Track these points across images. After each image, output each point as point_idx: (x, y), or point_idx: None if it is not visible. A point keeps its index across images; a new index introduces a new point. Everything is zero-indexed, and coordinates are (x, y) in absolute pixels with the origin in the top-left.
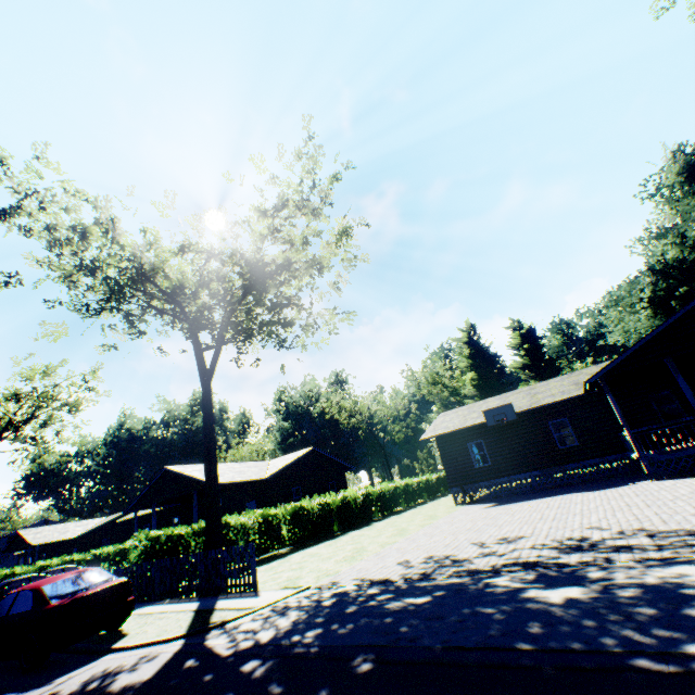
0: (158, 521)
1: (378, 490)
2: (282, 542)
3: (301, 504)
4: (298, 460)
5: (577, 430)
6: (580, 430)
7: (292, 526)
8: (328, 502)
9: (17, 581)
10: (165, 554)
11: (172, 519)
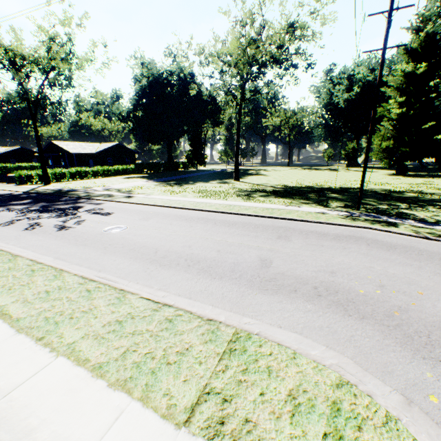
0: None
1: None
2: None
3: None
4: (14, 151)
5: (65, 162)
6: (65, 162)
7: None
8: (8, 166)
9: None
10: None
11: None
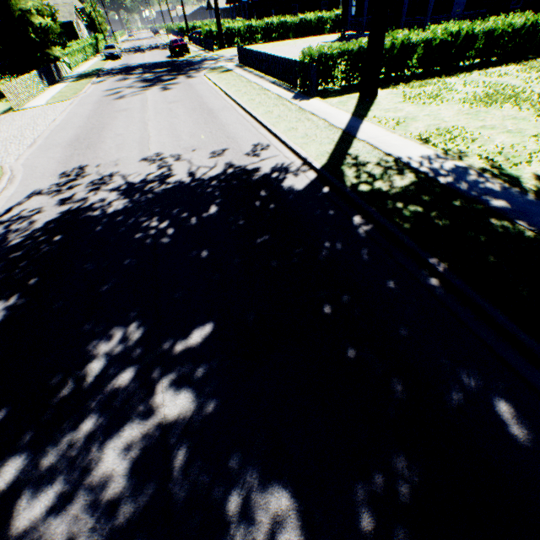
0: (249, 10)
1: (335, 16)
2: (257, 40)
3: (270, 22)
4: None
5: None
6: None
7: (264, 33)
8: (287, 22)
9: (196, 33)
10: (210, 37)
11: (253, 11)
